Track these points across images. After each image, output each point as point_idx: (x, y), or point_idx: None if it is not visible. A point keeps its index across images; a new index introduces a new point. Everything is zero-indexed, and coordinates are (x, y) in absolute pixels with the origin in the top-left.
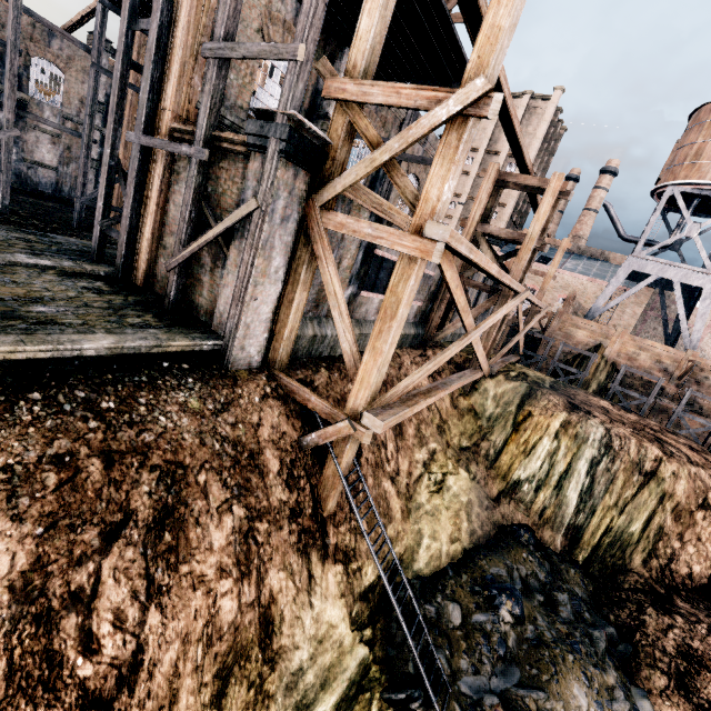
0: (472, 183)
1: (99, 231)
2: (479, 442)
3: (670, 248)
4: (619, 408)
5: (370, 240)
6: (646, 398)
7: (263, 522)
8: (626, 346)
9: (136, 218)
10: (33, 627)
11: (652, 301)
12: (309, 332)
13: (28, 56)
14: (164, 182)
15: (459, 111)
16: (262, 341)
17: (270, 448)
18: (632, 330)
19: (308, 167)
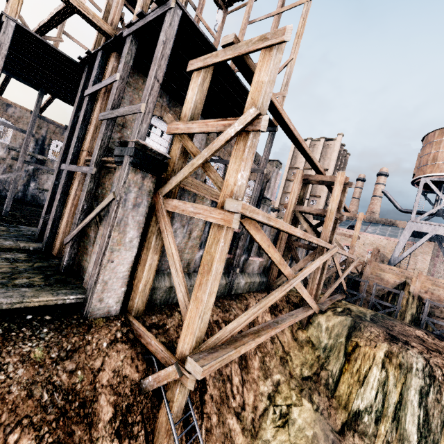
0: None
1: (42, 222)
2: (318, 371)
3: (436, 215)
4: (433, 336)
5: (192, 215)
6: None
7: None
8: (424, 284)
9: (59, 212)
10: None
11: (436, 251)
12: (166, 284)
13: (51, 140)
14: (79, 190)
15: (242, 129)
16: (120, 293)
17: (106, 393)
18: (428, 271)
19: (153, 172)
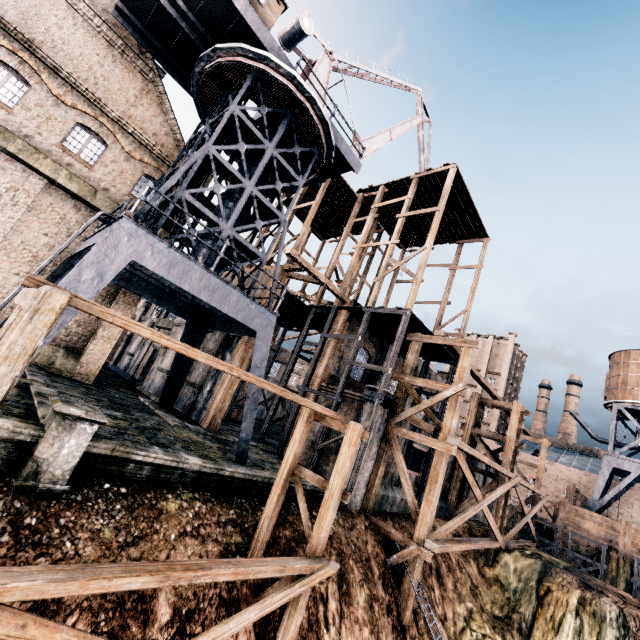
0: None
1: (266, 427)
2: (510, 615)
3: None
4: None
5: (420, 442)
6: None
7: (376, 604)
8: (636, 540)
9: (293, 422)
10: (313, 602)
11: None
12: (381, 492)
13: None
14: None
15: (454, 393)
16: (363, 493)
17: (373, 559)
18: None
19: (389, 408)
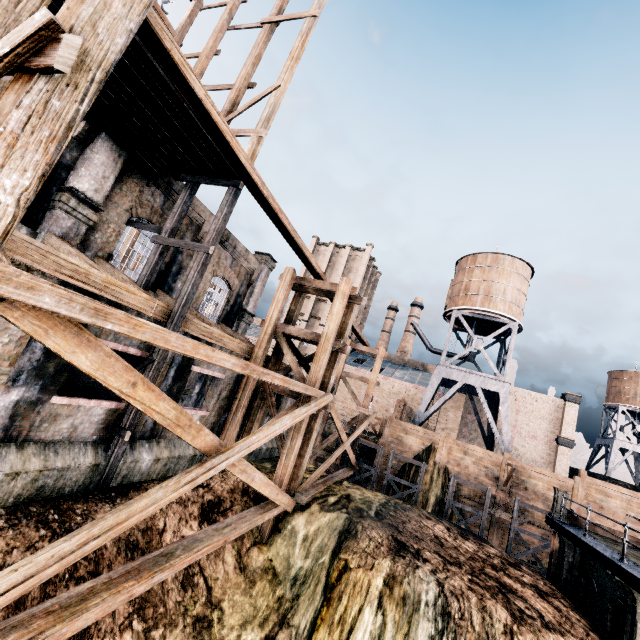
0: (313, 305)
1: None
2: (275, 631)
3: (467, 359)
4: (455, 533)
5: None
6: (480, 512)
7: None
8: (452, 451)
9: None
10: None
11: (468, 405)
12: None
13: None
14: None
15: (11, 57)
16: None
17: None
18: (459, 432)
19: None
